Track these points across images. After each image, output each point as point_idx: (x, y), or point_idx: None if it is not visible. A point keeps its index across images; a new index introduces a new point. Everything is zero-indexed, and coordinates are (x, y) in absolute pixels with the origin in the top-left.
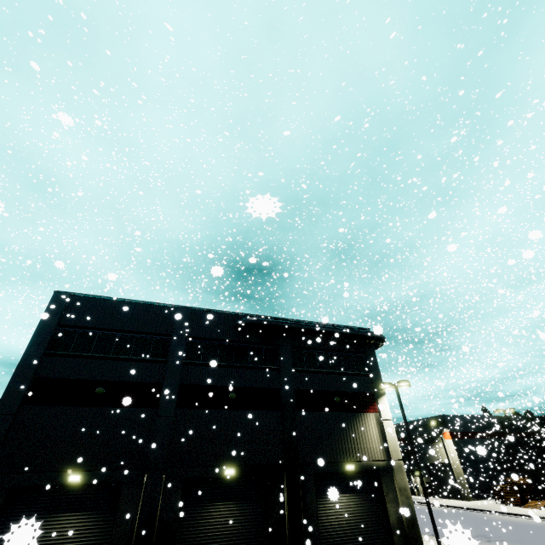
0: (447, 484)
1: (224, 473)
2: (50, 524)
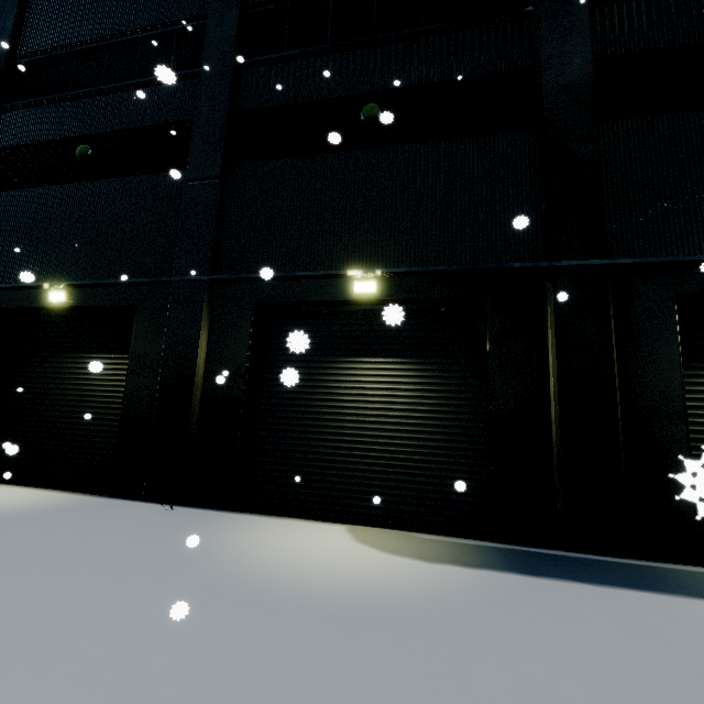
0: None
1: (351, 292)
2: (48, 366)
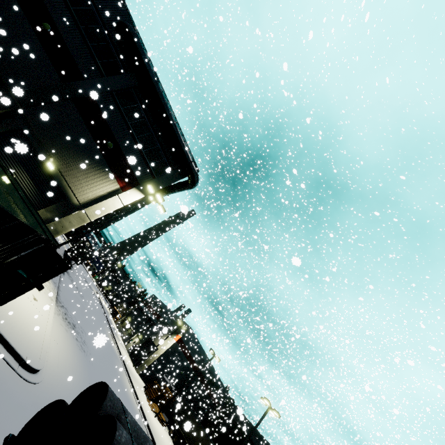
0: (142, 356)
1: None
2: None
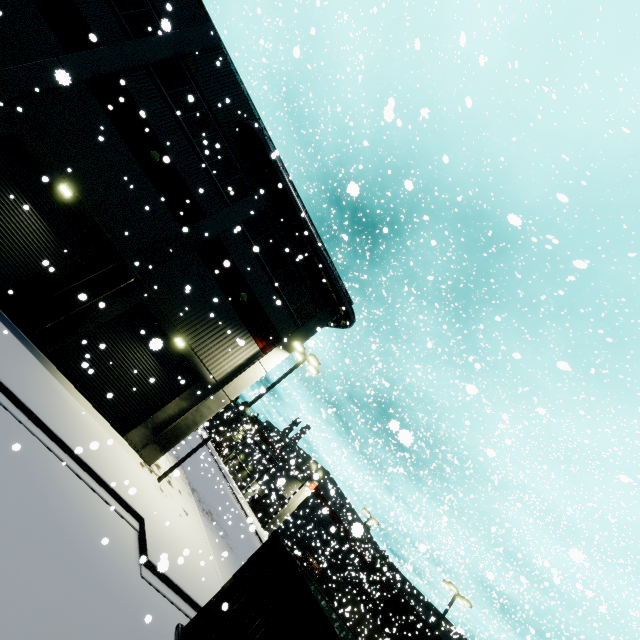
0: (268, 510)
1: (60, 185)
2: None
